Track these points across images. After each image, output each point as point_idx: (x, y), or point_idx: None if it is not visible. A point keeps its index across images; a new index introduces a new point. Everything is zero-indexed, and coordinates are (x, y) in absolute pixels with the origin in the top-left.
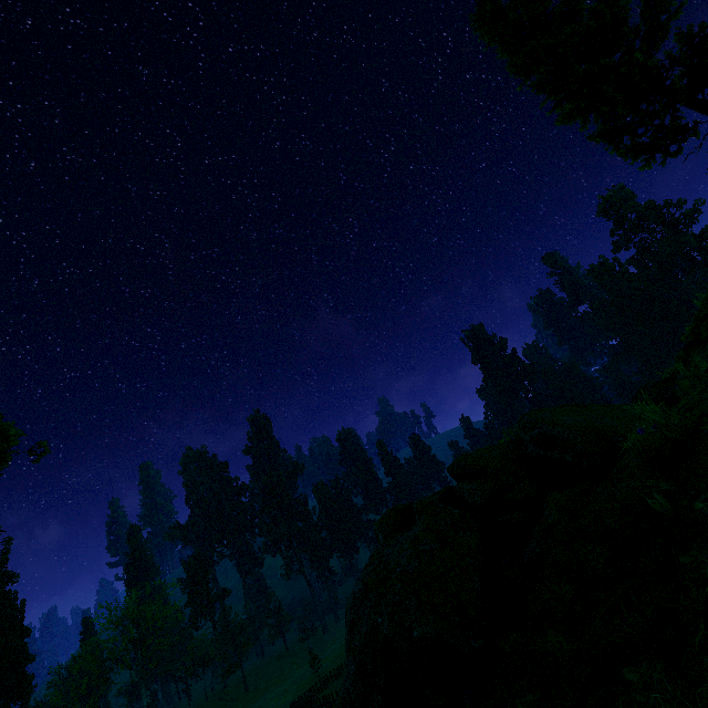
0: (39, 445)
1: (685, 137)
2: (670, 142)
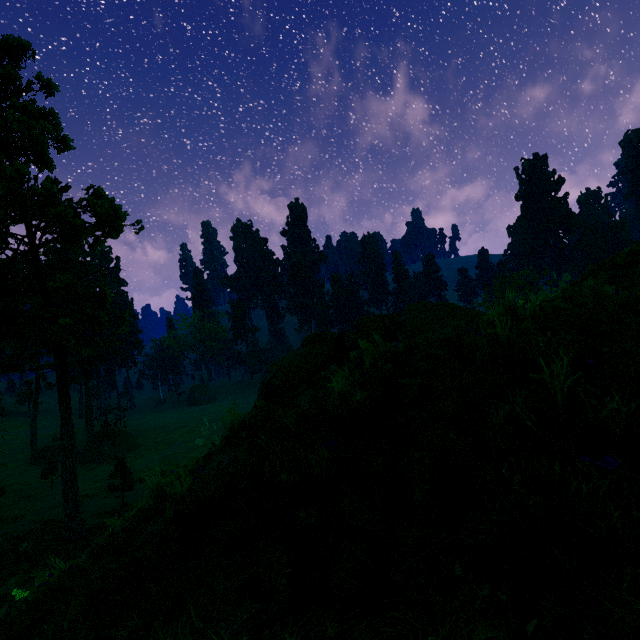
0: (137, 222)
1: None
2: None
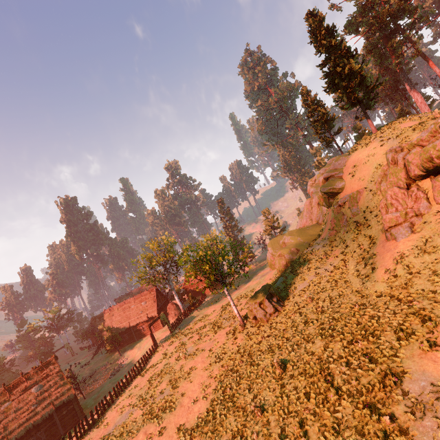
0: None
1: (354, 106)
2: (353, 104)
